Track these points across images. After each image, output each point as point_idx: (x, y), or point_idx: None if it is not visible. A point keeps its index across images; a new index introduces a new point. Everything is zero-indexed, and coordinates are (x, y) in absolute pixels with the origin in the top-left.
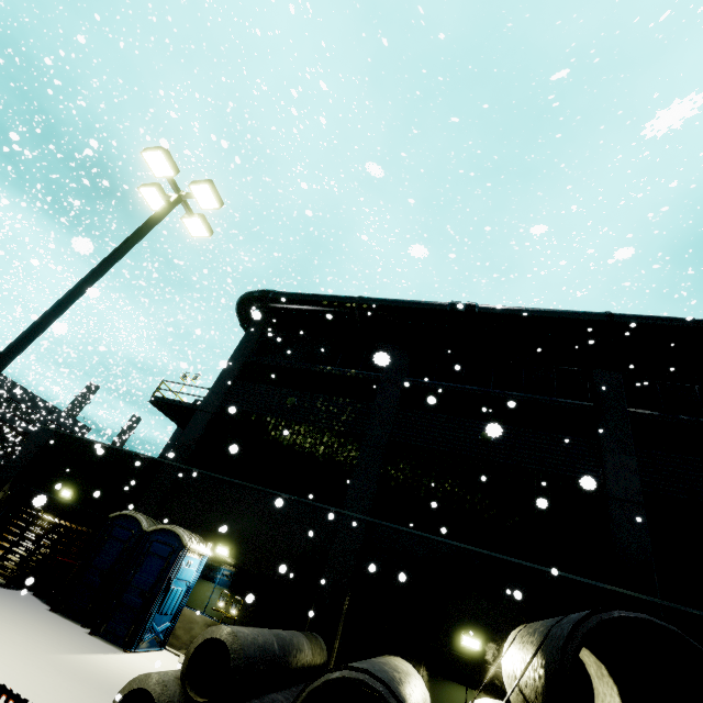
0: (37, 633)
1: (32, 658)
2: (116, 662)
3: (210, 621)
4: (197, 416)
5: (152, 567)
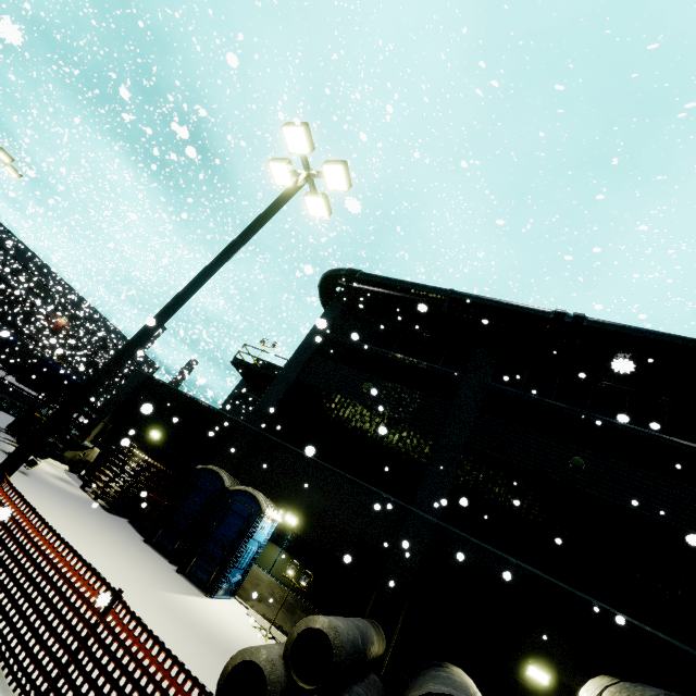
0: (141, 565)
1: (143, 592)
2: (203, 607)
3: (275, 582)
4: (274, 385)
5: (232, 524)
